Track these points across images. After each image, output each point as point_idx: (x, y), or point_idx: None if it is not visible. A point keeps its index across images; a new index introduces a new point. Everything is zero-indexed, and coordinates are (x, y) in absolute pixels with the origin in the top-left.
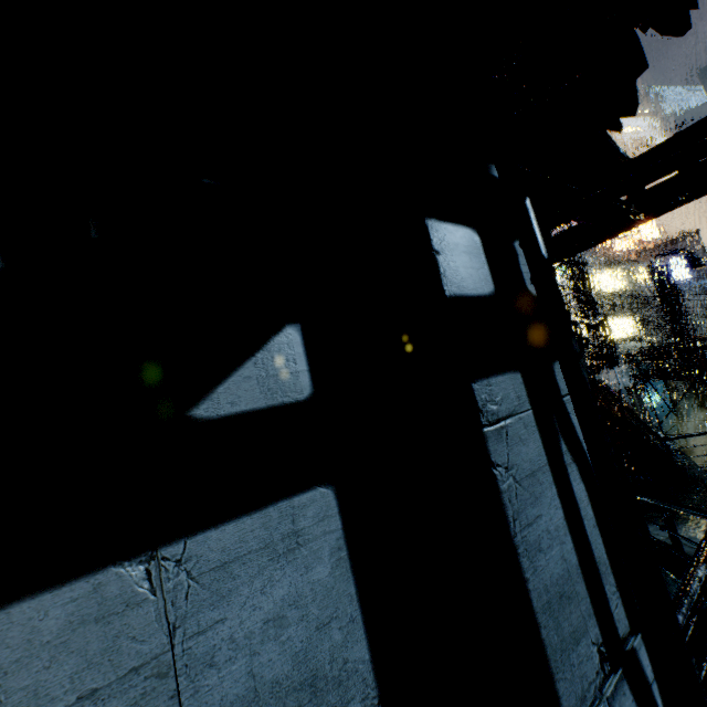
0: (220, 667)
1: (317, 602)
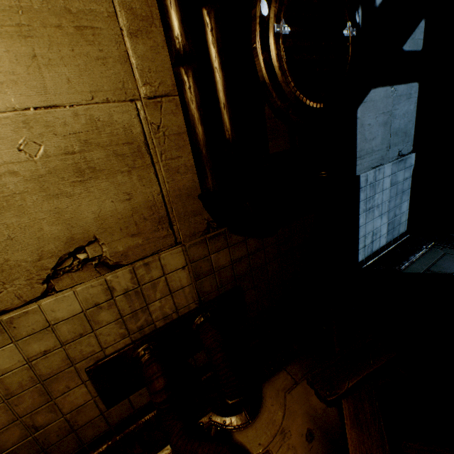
0: (396, 120)
1: (409, 115)
